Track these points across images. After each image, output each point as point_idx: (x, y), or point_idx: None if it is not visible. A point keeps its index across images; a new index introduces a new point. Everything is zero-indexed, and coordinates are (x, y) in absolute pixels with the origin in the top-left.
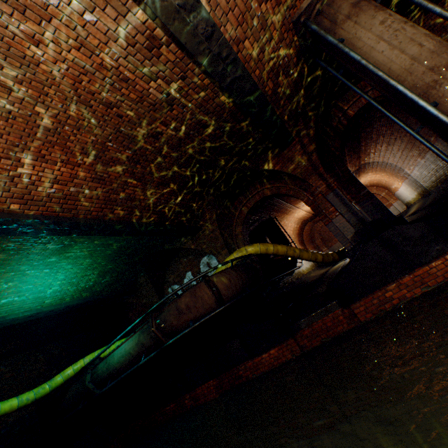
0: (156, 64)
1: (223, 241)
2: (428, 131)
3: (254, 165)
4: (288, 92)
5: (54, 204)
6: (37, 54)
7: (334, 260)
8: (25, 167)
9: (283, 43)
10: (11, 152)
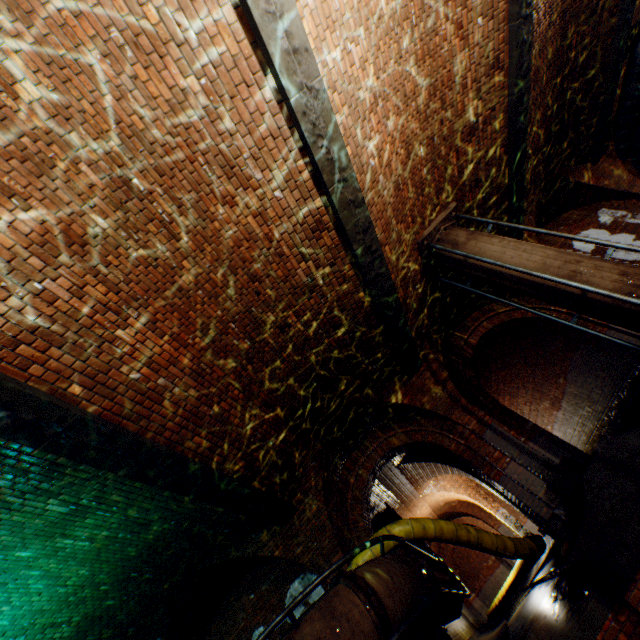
0: (313, 246)
1: (334, 533)
2: (553, 371)
3: (377, 396)
4: (414, 306)
5: (126, 399)
6: (218, 212)
7: (532, 551)
8: (127, 330)
9: (411, 258)
10: (125, 305)
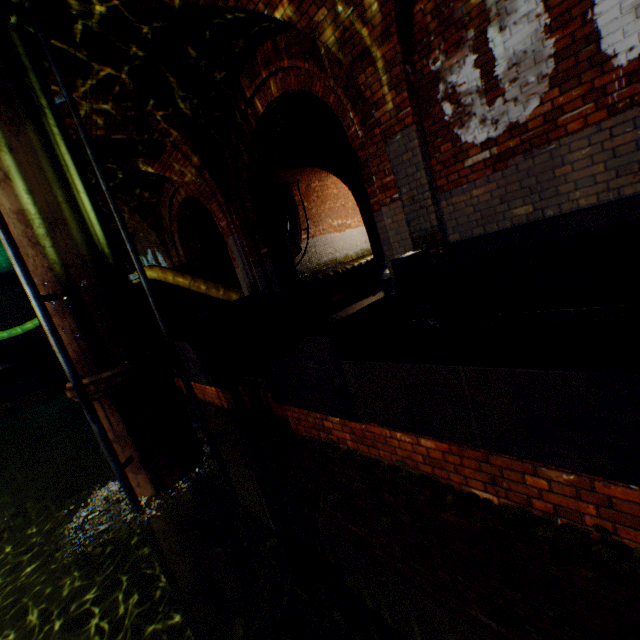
0: None
1: (158, 236)
2: None
3: (132, 166)
4: None
5: None
6: None
7: None
8: None
9: None
10: None
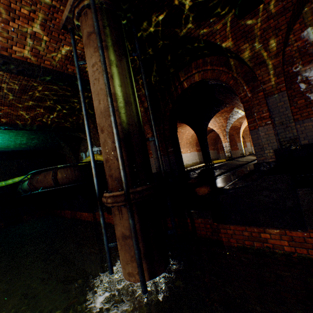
0: None
1: None
2: None
3: None
4: None
5: None
6: None
7: None
8: None
9: (65, 42)
10: None
